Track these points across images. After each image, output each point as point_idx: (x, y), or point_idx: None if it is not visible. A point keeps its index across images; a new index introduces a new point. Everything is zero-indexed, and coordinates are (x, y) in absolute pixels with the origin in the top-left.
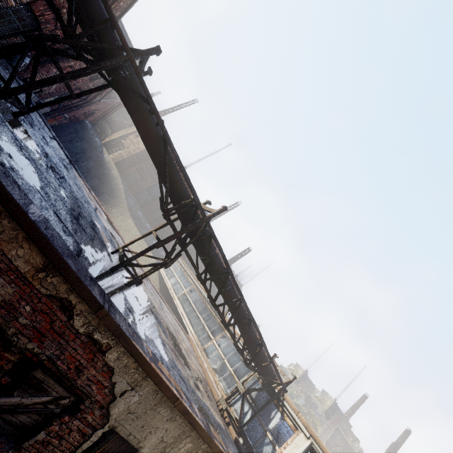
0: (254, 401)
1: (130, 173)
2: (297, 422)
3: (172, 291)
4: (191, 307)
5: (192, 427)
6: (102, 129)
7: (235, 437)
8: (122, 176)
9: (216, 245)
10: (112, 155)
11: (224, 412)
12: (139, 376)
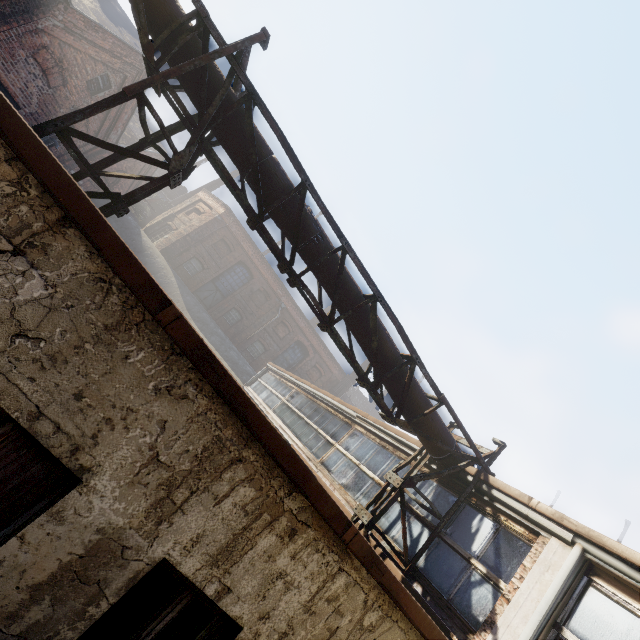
0: (427, 501)
1: (185, 263)
2: (534, 520)
3: (263, 405)
4: (294, 415)
5: (236, 414)
6: (139, 208)
7: (400, 576)
8: (173, 268)
9: (263, 113)
10: (157, 242)
11: (370, 538)
12: (32, 215)
